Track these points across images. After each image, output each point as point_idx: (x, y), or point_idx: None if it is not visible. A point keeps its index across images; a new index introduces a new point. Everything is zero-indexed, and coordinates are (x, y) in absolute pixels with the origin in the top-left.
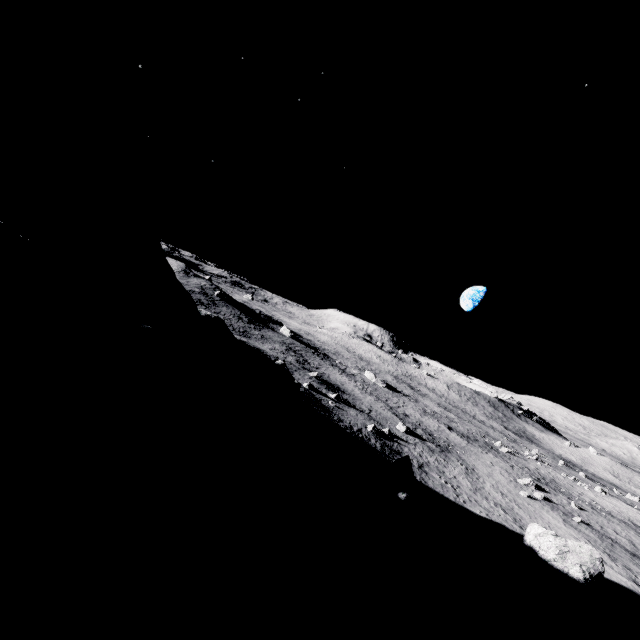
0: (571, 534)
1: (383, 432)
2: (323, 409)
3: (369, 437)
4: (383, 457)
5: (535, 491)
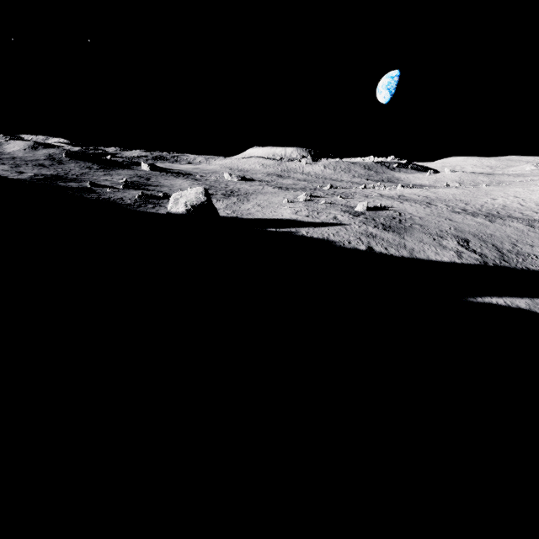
0: (293, 209)
1: (159, 197)
2: (80, 192)
3: (127, 200)
4: (118, 205)
5: (308, 199)
